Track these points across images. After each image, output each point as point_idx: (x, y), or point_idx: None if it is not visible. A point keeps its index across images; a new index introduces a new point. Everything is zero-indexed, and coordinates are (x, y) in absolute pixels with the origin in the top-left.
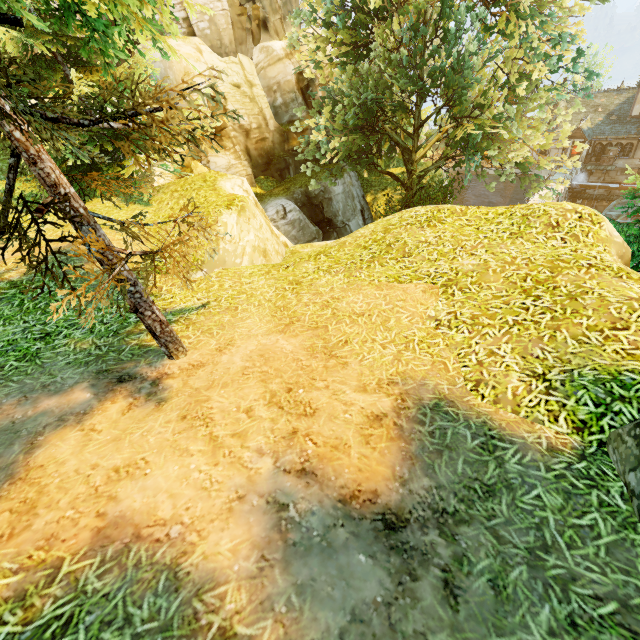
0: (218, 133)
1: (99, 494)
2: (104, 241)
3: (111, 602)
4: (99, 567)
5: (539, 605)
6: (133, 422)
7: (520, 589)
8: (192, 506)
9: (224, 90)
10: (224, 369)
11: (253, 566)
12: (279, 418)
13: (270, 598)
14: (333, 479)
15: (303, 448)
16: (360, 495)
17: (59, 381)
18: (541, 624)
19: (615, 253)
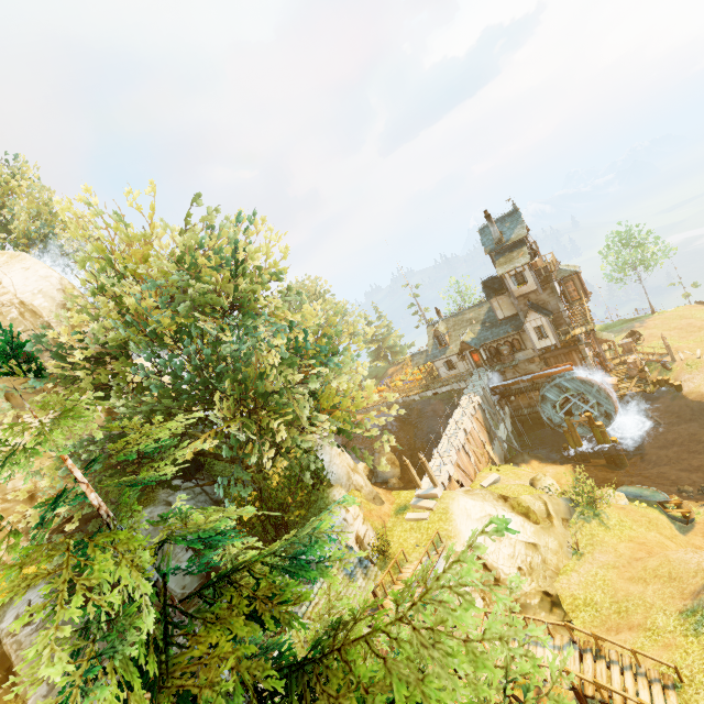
0: None
1: None
2: None
3: None
4: None
5: None
6: None
7: None
8: None
9: None
10: None
11: None
12: None
13: None
14: None
15: None
16: None
17: None
18: None
19: None
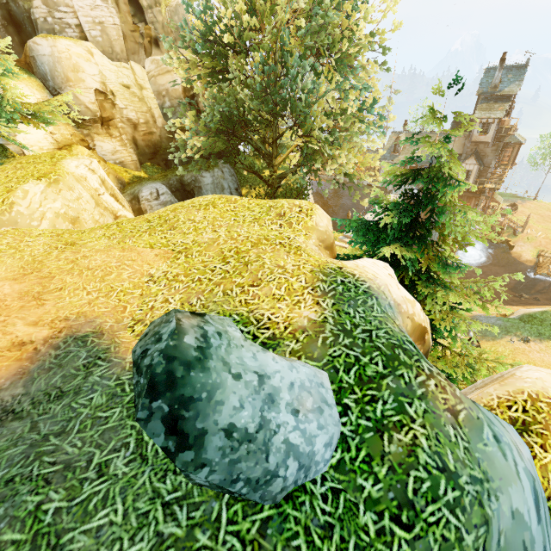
0: (106, 122)
1: None
2: None
3: None
4: None
5: (1, 470)
6: None
7: (1, 461)
8: None
9: (113, 88)
10: None
11: None
12: None
13: None
14: None
15: None
16: None
17: None
18: None
19: (316, 238)
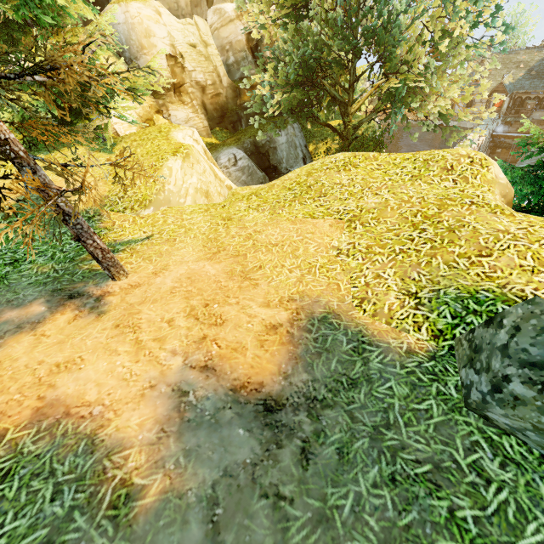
0: (177, 89)
1: (41, 383)
2: (44, 180)
3: (41, 460)
4: (35, 435)
5: (371, 466)
6: (76, 329)
7: (359, 455)
8: (113, 392)
9: (182, 49)
10: (156, 288)
11: (154, 436)
12: (194, 327)
13: (163, 459)
14: (229, 373)
15: (209, 350)
16: (249, 386)
17: (21, 297)
18: (368, 479)
19: (498, 193)
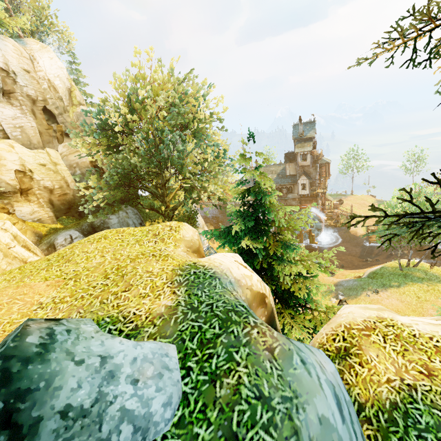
0: (25, 192)
1: None
2: None
3: None
4: None
5: None
6: None
7: None
8: None
9: (31, 167)
10: None
11: None
12: None
13: None
14: None
15: None
16: None
17: None
18: None
19: (184, 246)
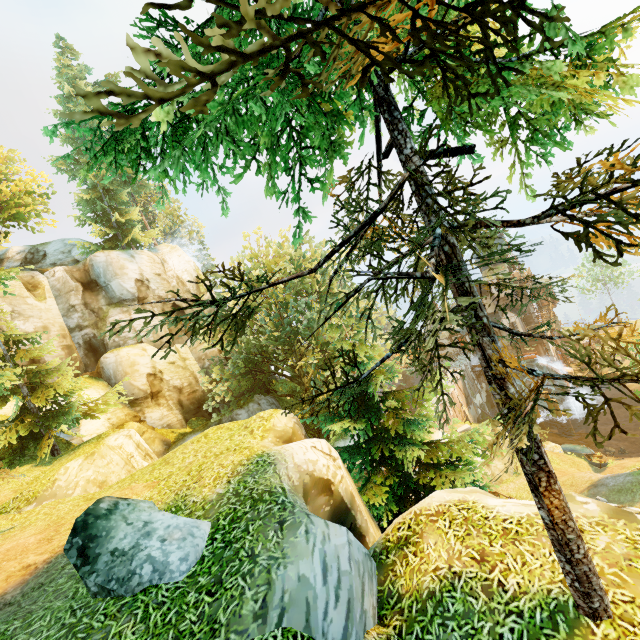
0: (156, 395)
1: None
2: None
3: None
4: None
5: None
6: None
7: None
8: None
9: (162, 367)
10: None
11: None
12: None
13: None
14: None
15: None
16: None
17: None
18: None
19: (273, 436)
